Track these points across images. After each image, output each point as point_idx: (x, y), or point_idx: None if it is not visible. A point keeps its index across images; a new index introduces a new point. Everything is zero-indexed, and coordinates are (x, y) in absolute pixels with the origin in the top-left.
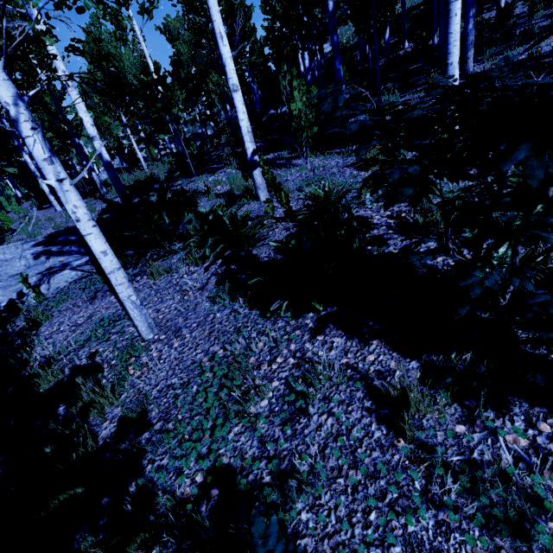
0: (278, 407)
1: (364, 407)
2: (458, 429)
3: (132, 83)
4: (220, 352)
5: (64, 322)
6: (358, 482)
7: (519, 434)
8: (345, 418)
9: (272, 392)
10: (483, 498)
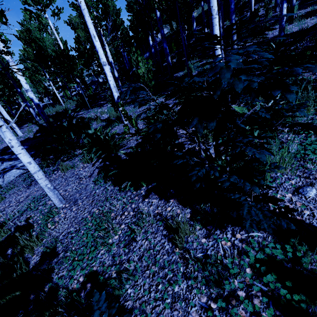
0: (123, 238)
1: (162, 234)
2: (203, 241)
3: (51, 54)
4: (97, 212)
5: (12, 201)
6: (155, 271)
7: (226, 240)
8: (153, 241)
9: (121, 231)
10: (207, 272)
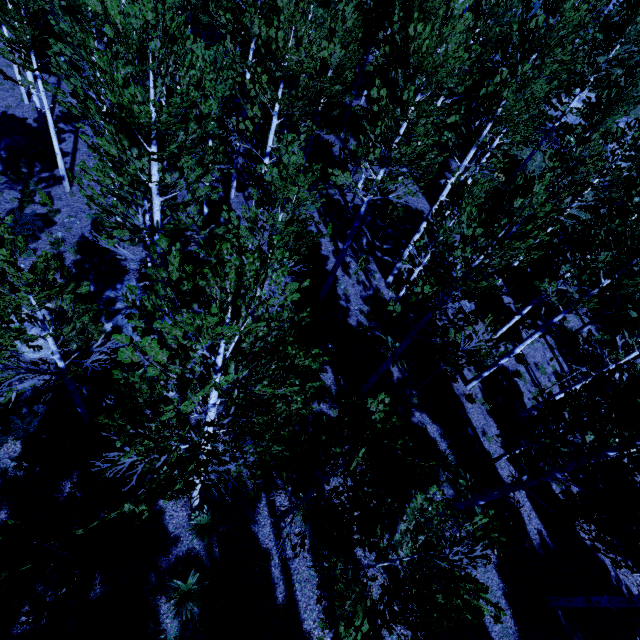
0: None
1: None
2: None
3: None
4: None
5: None
6: None
7: None
8: None
9: None
10: None
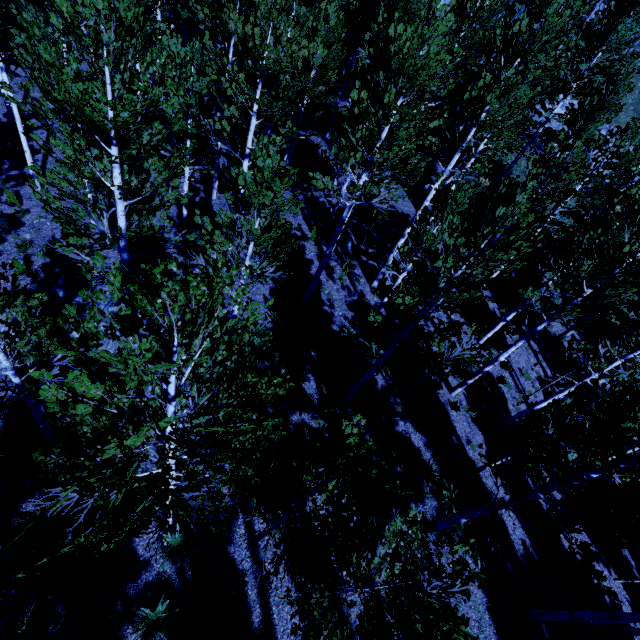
0: None
1: None
2: None
3: None
4: None
5: None
6: None
7: None
8: None
9: None
10: None
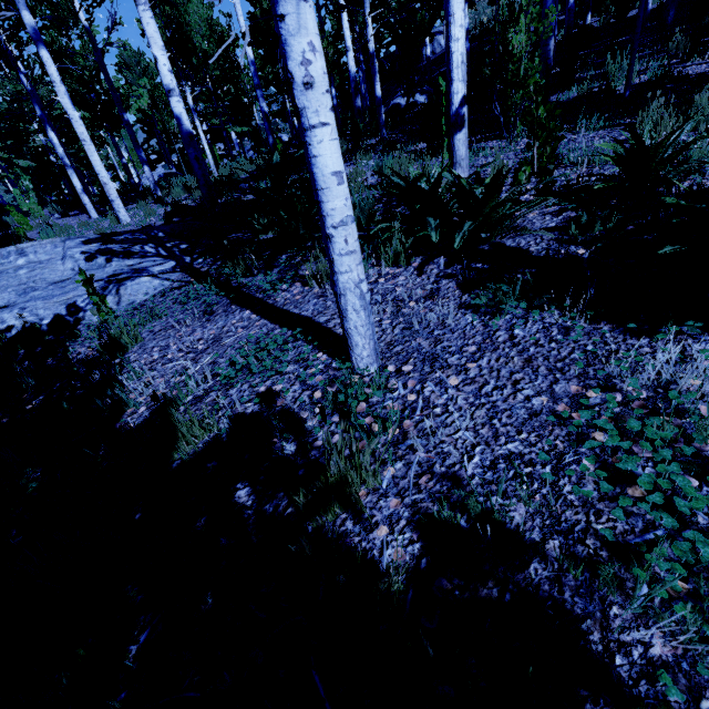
0: None
1: None
2: None
3: (200, 47)
4: (595, 395)
5: (169, 347)
6: None
7: None
8: None
9: None
10: None
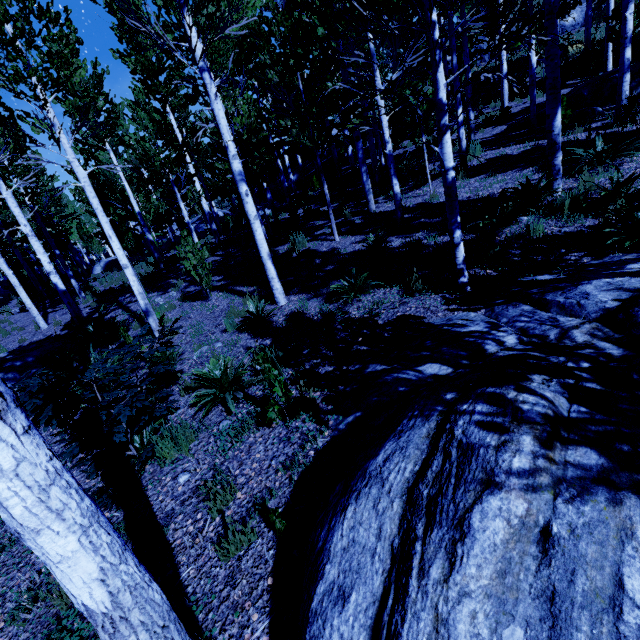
0: None
1: None
2: None
3: (123, 188)
4: None
5: None
6: None
7: None
8: None
9: None
10: None
